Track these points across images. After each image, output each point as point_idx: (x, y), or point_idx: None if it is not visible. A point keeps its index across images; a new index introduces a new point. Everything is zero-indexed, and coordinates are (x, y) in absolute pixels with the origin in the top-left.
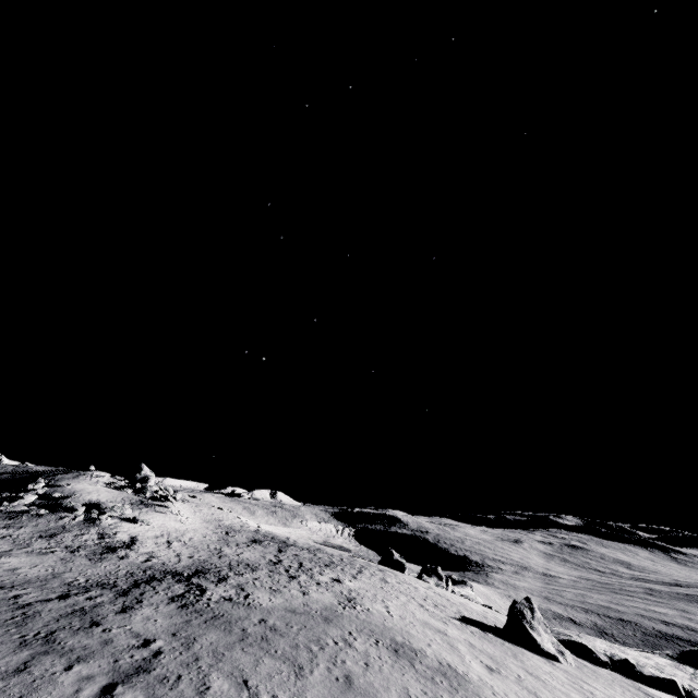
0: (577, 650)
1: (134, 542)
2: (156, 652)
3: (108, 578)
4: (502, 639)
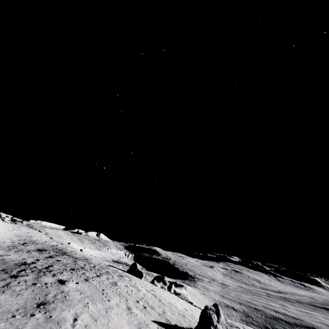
0: None
1: None
2: None
3: None
4: None
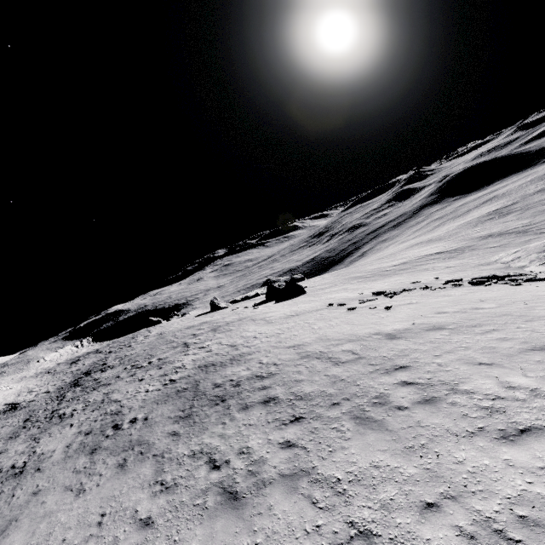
0: (233, 302)
1: (13, 403)
2: (132, 365)
3: (57, 395)
4: (211, 313)
